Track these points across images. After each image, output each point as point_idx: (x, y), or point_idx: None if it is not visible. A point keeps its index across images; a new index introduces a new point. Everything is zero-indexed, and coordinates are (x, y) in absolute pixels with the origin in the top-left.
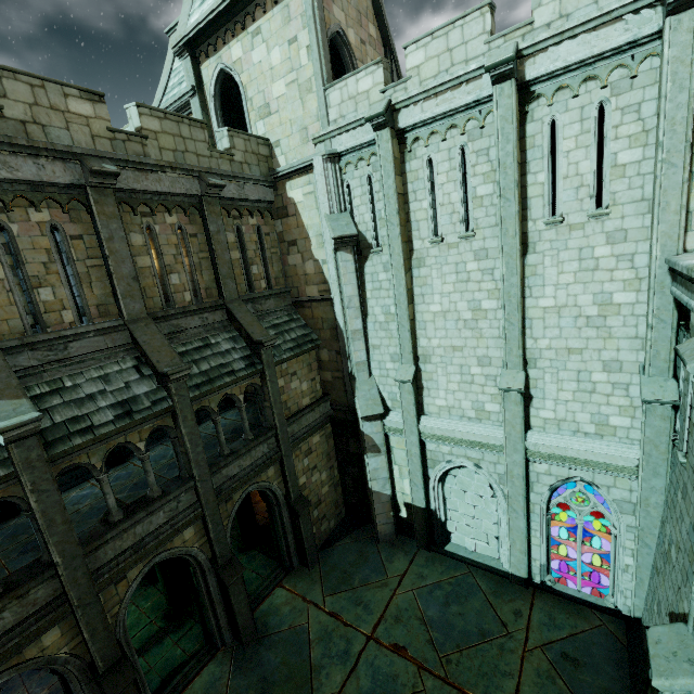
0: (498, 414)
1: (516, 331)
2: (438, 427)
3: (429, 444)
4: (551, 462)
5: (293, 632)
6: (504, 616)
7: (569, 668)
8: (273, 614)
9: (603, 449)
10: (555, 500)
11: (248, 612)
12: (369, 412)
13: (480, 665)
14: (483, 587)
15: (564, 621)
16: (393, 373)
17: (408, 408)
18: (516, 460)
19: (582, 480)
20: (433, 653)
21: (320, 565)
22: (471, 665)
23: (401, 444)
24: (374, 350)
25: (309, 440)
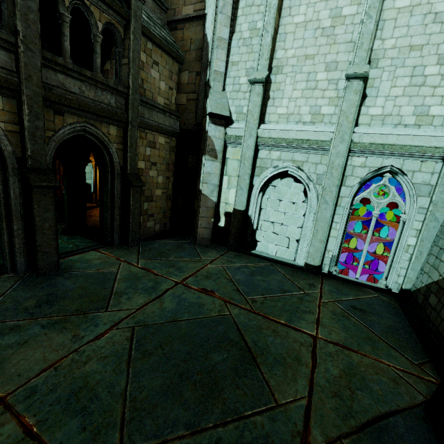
0: (331, 116)
1: (372, 24)
2: (276, 129)
3: (262, 151)
4: (370, 152)
5: (99, 273)
6: (301, 285)
7: (359, 313)
8: (82, 262)
9: (421, 133)
10: (360, 195)
11: (53, 238)
12: (217, 111)
13: (283, 305)
14: (282, 271)
15: (348, 292)
16: (244, 87)
17: (253, 111)
18: (340, 150)
19: (391, 170)
20: (239, 296)
21: (139, 246)
22: (274, 305)
23: (236, 154)
24: (232, 67)
25: (155, 135)
